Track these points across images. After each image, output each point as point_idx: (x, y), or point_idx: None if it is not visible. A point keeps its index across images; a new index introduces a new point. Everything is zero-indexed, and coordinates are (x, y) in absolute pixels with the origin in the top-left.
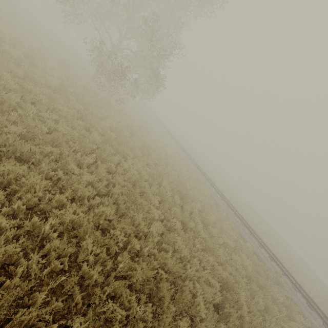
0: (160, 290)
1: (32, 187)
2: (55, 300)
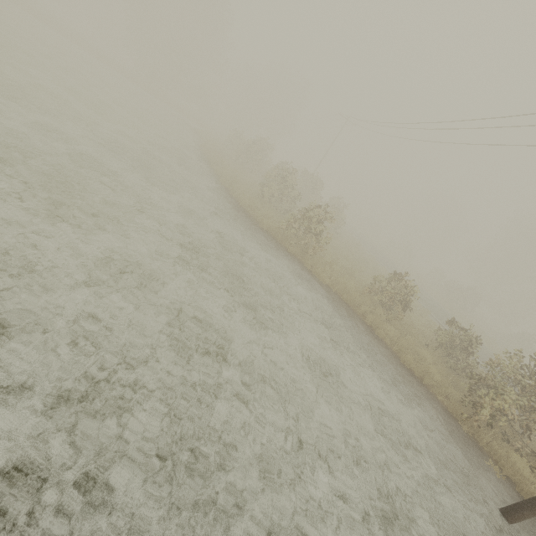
0: None
1: None
2: None
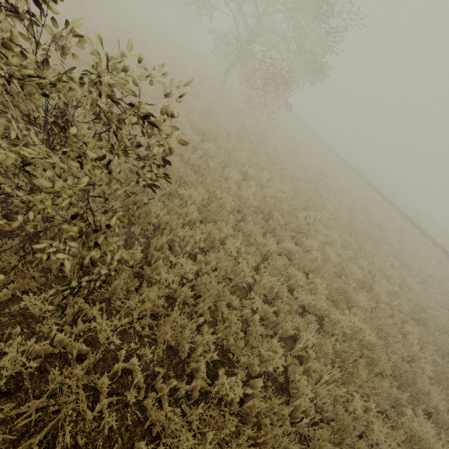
0: (422, 318)
1: (328, 256)
2: None
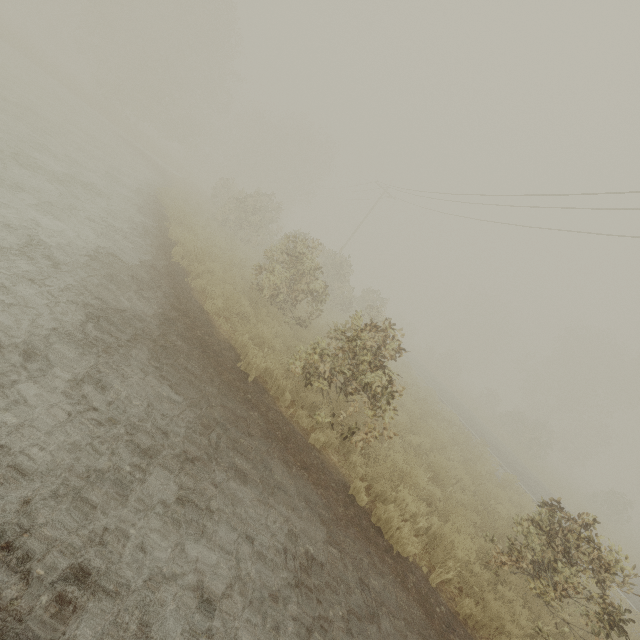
0: None
1: None
2: None
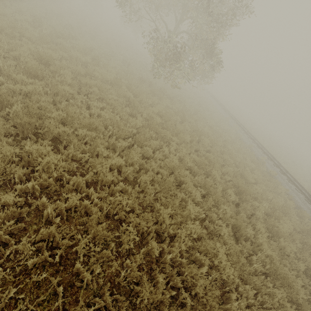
0: None
1: (50, 167)
2: (36, 297)
